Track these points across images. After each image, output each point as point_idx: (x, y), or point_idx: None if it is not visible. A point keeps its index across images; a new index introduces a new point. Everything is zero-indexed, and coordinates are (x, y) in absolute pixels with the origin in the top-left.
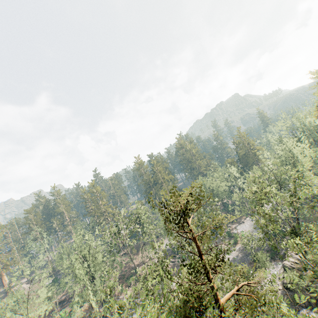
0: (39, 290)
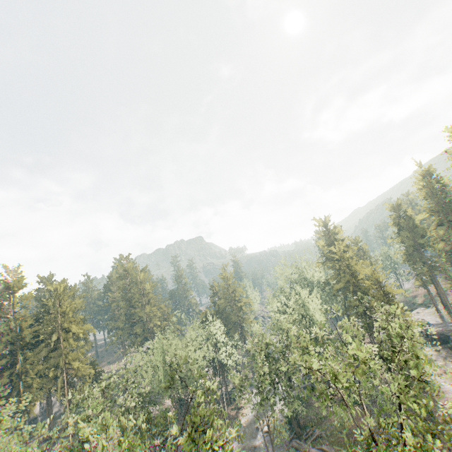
0: None
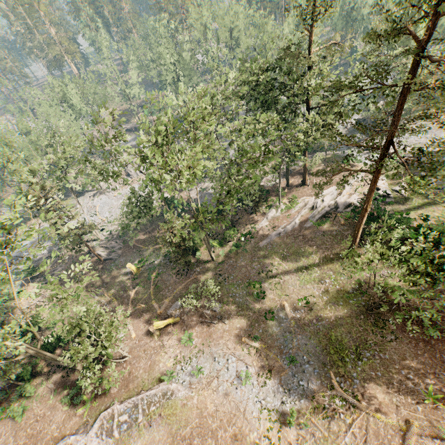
0: (129, 72)
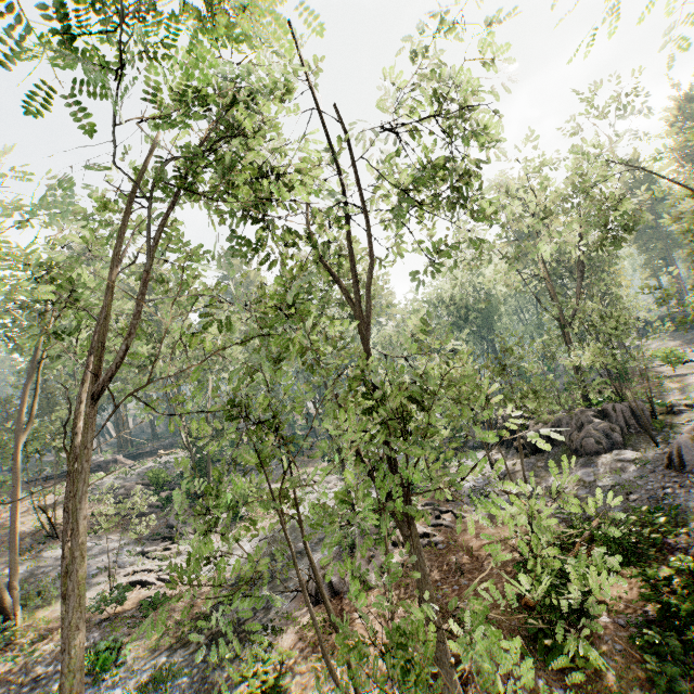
0: None
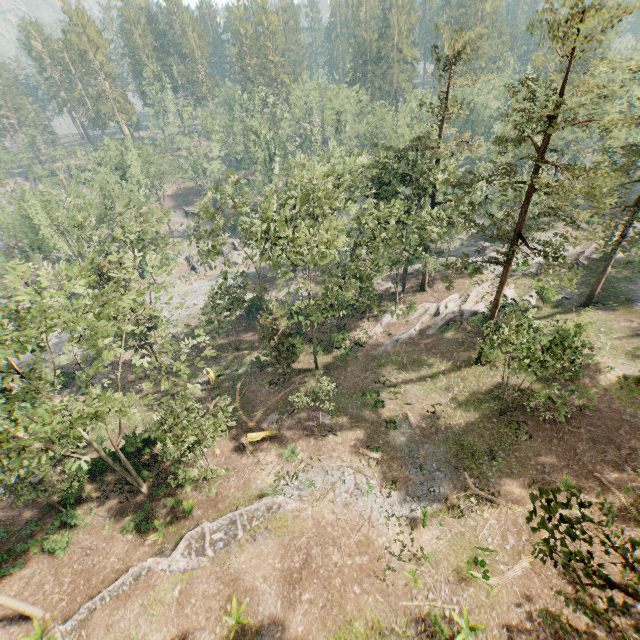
0: (211, 144)
